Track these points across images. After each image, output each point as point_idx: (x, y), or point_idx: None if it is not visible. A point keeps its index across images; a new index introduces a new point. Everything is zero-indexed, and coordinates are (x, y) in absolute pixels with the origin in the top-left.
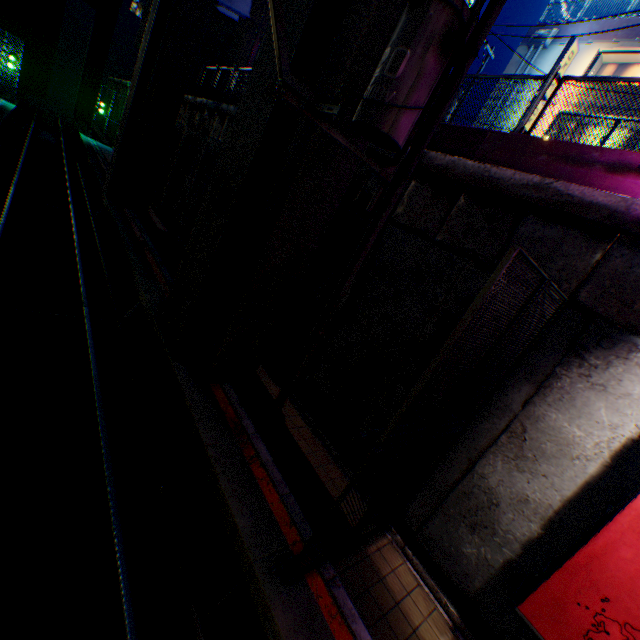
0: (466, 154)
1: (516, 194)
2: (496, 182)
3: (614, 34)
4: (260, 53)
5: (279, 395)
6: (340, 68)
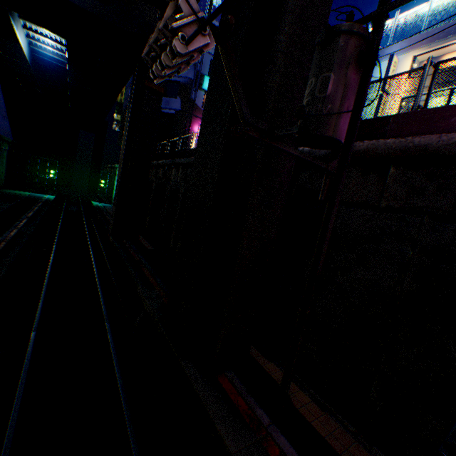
0: (377, 136)
1: (451, 151)
2: (423, 147)
3: (420, 43)
4: (203, 119)
5: (283, 378)
6: (266, 108)
